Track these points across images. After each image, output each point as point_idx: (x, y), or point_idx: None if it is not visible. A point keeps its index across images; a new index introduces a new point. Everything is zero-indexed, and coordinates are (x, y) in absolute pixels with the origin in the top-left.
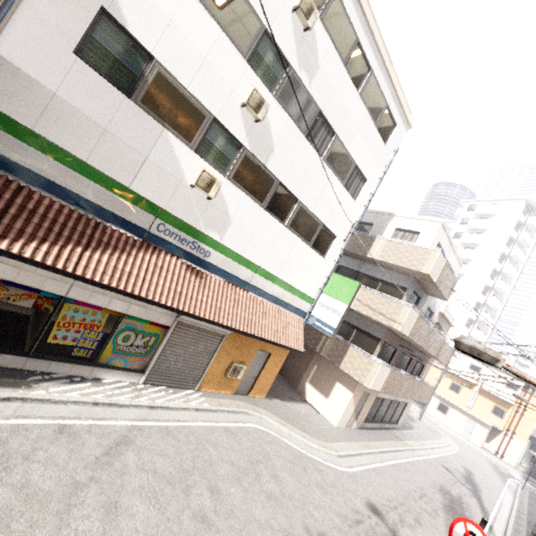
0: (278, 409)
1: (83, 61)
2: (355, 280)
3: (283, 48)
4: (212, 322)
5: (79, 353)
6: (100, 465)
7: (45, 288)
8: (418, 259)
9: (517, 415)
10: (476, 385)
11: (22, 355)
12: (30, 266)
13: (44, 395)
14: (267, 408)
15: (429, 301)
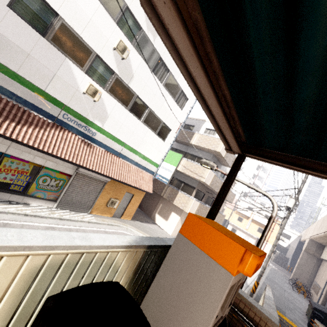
0: (138, 225)
1: (13, 12)
2: (184, 156)
3: (138, 18)
4: (97, 172)
5: (14, 188)
6: None
7: None
8: (215, 144)
9: (269, 232)
10: (250, 217)
11: None
12: None
13: None
14: (131, 224)
15: (222, 168)
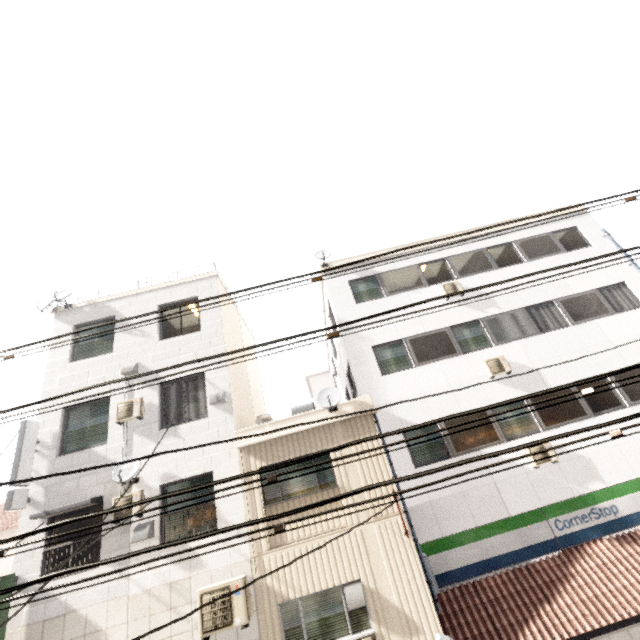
0: None
1: (420, 467)
2: None
3: (465, 319)
4: None
5: None
6: None
7: None
8: None
9: None
10: None
11: None
12: None
13: None
14: None
15: None
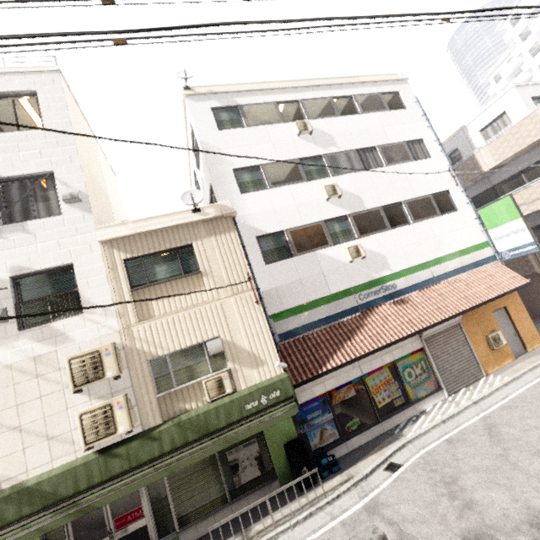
0: None
1: (270, 264)
2: (496, 195)
3: (311, 154)
4: (444, 320)
5: (397, 403)
6: (496, 443)
7: (351, 378)
8: (531, 129)
9: None
10: None
11: (377, 423)
12: (337, 372)
13: (414, 434)
14: None
15: None
